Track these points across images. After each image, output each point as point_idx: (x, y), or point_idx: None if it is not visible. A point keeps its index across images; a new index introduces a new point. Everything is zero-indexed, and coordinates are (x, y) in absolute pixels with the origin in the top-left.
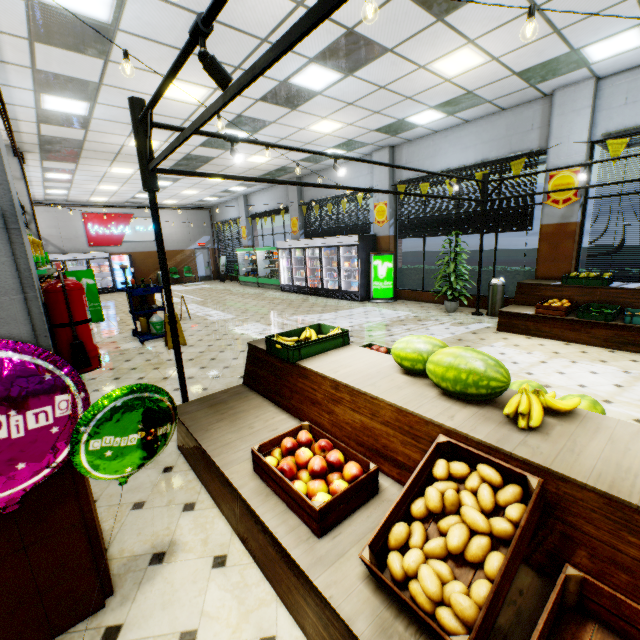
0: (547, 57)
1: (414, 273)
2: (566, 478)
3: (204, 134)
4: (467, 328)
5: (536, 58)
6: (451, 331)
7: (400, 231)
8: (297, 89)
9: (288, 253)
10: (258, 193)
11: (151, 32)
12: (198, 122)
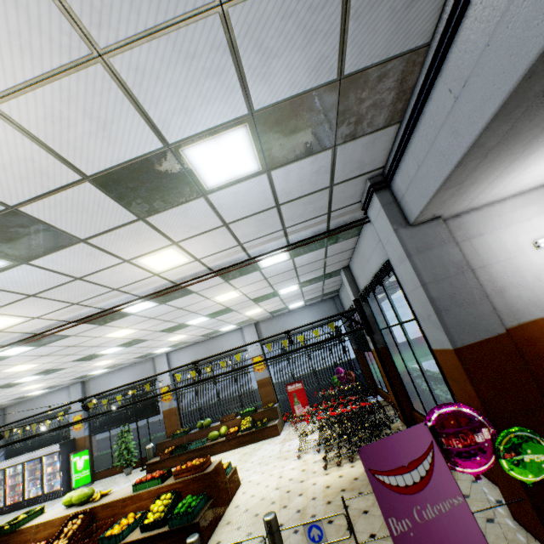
0: (141, 355)
1: (106, 456)
2: (96, 506)
3: None
4: (132, 481)
5: (137, 356)
6: (122, 487)
7: (93, 430)
8: (16, 382)
9: None
10: None
11: None
12: None
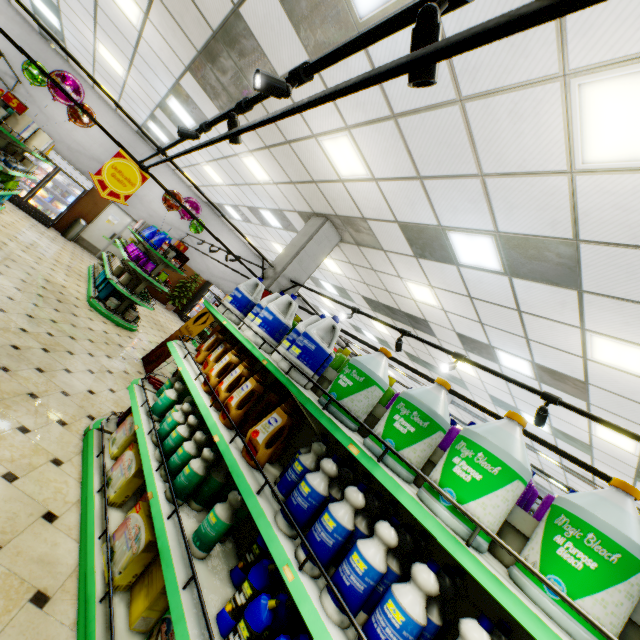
0: None
1: None
2: None
3: None
4: None
5: None
6: None
7: None
8: None
9: None
10: None
11: None
12: None
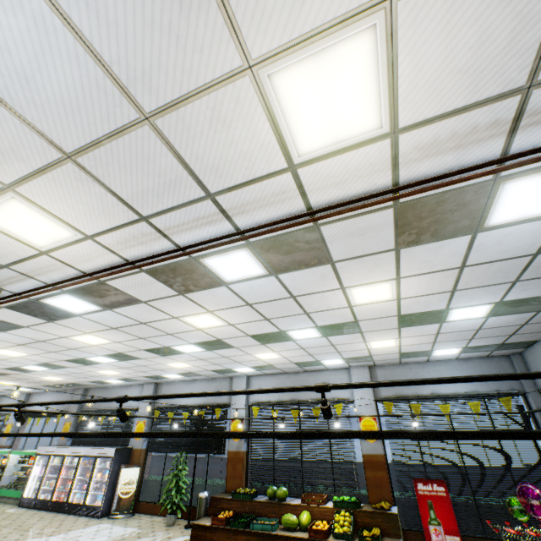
0: (220, 368)
1: (155, 484)
2: None
3: (5, 410)
4: None
5: (215, 368)
6: None
7: (151, 445)
8: (91, 360)
9: (47, 459)
10: (44, 393)
11: (5, 339)
12: (1, 435)
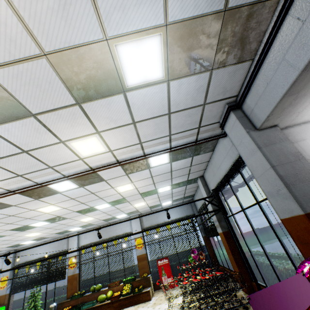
0: (60, 231)
1: None
2: None
3: None
4: None
5: (57, 231)
6: None
7: (13, 290)
8: None
9: None
10: None
11: None
12: None
